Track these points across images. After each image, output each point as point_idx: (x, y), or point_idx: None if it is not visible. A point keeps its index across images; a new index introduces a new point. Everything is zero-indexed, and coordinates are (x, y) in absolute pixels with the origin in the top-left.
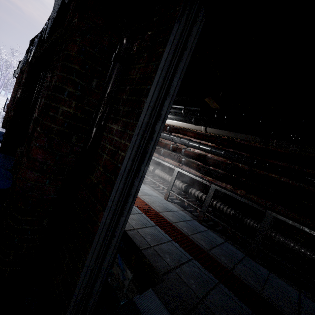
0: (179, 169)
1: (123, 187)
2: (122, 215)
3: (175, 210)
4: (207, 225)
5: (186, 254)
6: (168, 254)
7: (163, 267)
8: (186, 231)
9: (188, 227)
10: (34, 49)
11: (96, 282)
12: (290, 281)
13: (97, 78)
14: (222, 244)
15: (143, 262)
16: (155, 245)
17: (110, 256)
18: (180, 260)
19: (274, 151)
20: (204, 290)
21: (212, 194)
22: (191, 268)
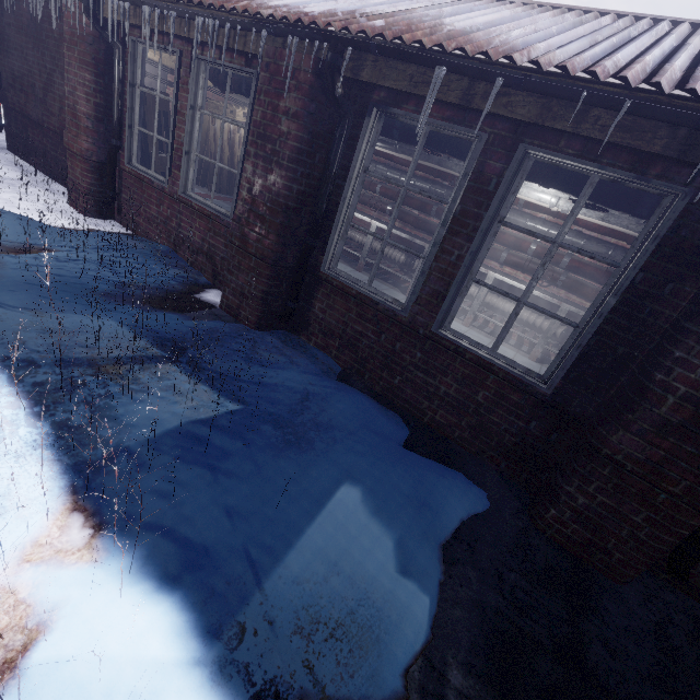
0: (572, 307)
1: None
2: None
3: None
4: None
5: None
6: None
7: None
8: None
9: None
10: (477, 127)
11: None
12: None
13: None
14: None
15: None
16: None
17: None
18: None
19: None
20: None
21: None
22: None
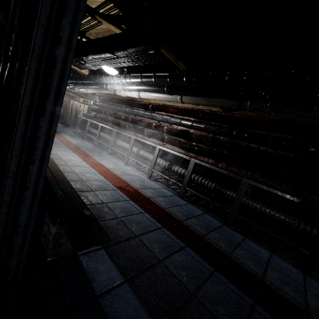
0: (160, 146)
1: (26, 128)
2: (32, 163)
3: (157, 188)
4: (189, 200)
5: (156, 223)
6: (136, 224)
7: (125, 235)
8: (163, 204)
9: (166, 201)
10: None
11: (14, 238)
12: (265, 244)
13: (6, 11)
14: (200, 216)
15: (93, 225)
16: (123, 216)
17: (28, 210)
18: (148, 228)
19: (254, 119)
20: (166, 253)
21: (192, 168)
22: (158, 235)
